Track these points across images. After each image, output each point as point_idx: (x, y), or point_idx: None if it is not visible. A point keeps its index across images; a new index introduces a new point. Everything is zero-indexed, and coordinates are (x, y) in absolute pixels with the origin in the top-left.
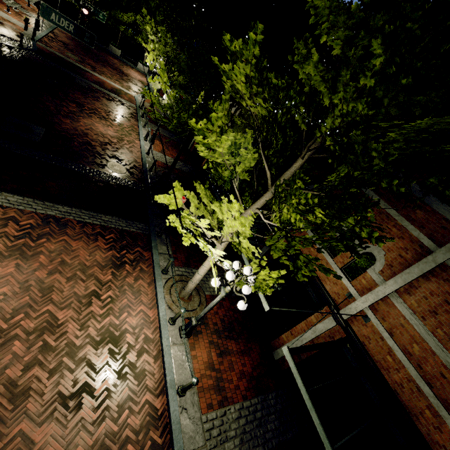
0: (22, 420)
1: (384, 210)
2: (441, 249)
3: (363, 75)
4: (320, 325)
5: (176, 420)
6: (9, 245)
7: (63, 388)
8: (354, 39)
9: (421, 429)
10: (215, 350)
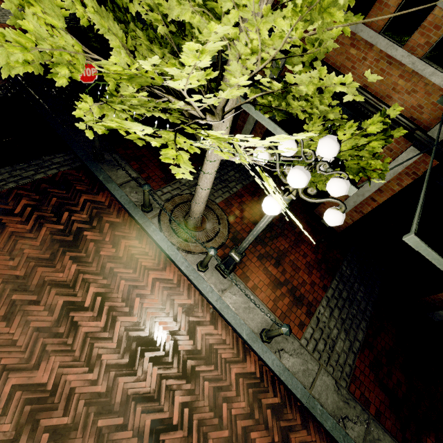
0: None
1: None
2: None
3: None
4: (393, 165)
5: (280, 369)
6: None
7: None
8: None
9: None
10: (269, 262)
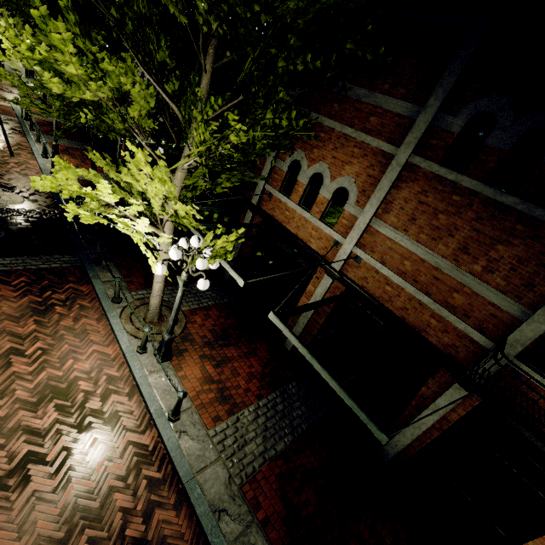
0: None
1: (341, 133)
2: (401, 149)
3: None
4: (319, 289)
5: (174, 446)
6: None
7: None
8: None
9: (432, 341)
10: (210, 363)
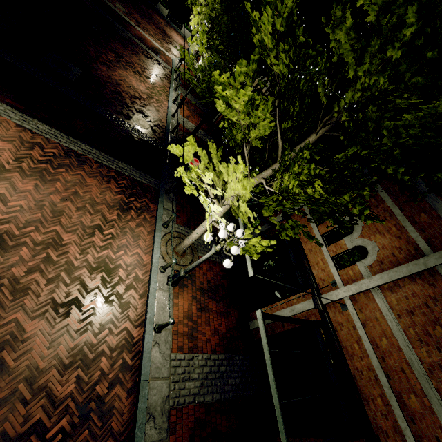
0: (19, 311)
1: (389, 208)
2: (434, 254)
3: (391, 46)
4: (299, 305)
5: (148, 350)
6: (32, 166)
7: (57, 296)
8: (391, 6)
9: (369, 414)
10: (196, 305)
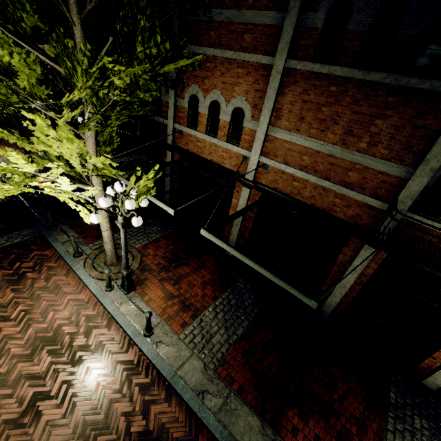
0: None
1: (224, 58)
2: (276, 57)
3: None
4: (241, 200)
5: (154, 355)
6: None
7: (8, 415)
8: None
9: (340, 216)
10: (169, 283)
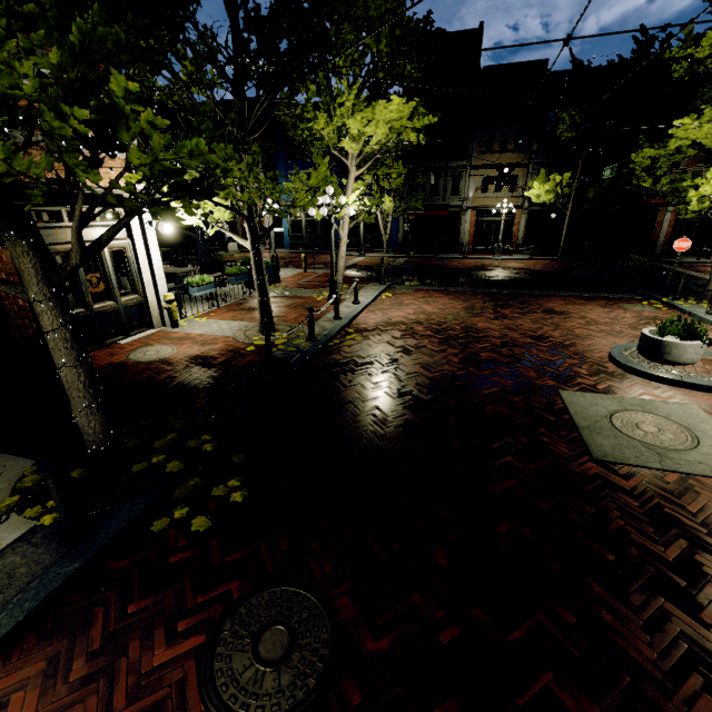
0: None
1: None
2: None
3: None
4: None
5: None
6: None
7: None
8: None
9: None
10: None
